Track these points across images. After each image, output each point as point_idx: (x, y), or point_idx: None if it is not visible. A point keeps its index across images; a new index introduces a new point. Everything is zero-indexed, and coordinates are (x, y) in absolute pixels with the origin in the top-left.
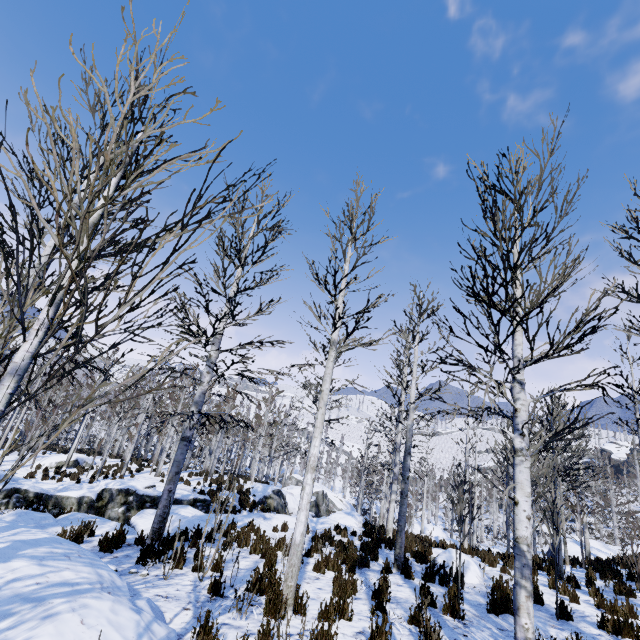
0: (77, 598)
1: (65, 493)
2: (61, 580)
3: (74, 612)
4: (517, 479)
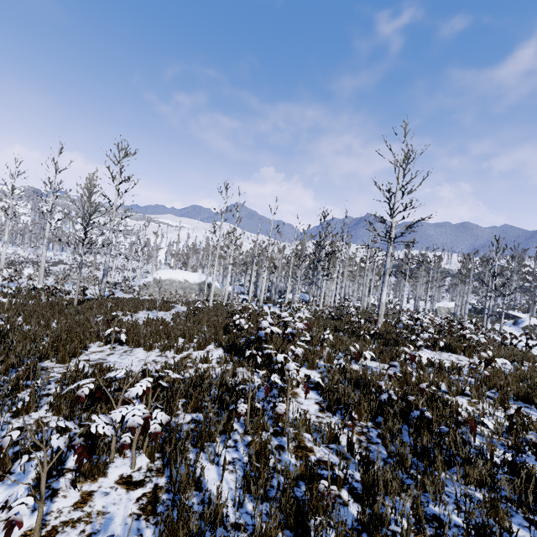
0: None
1: None
2: None
3: None
4: None
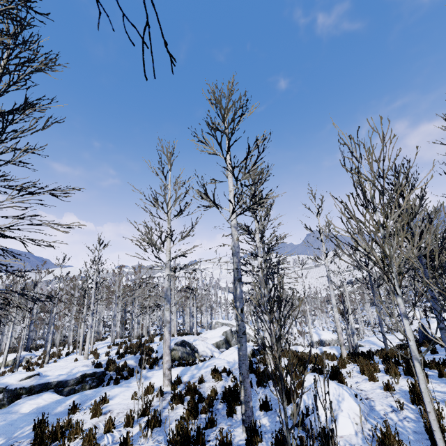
0: None
1: None
2: None
3: None
4: None
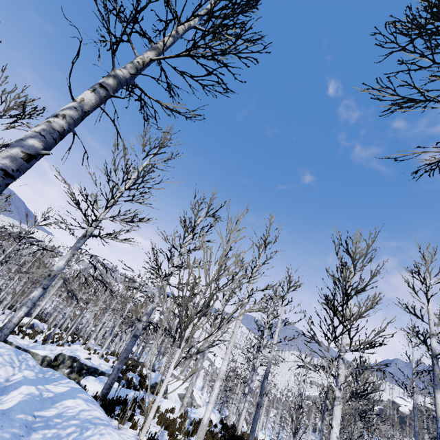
0: (106, 428)
1: (36, 350)
2: (97, 416)
3: (109, 435)
4: (334, 413)
